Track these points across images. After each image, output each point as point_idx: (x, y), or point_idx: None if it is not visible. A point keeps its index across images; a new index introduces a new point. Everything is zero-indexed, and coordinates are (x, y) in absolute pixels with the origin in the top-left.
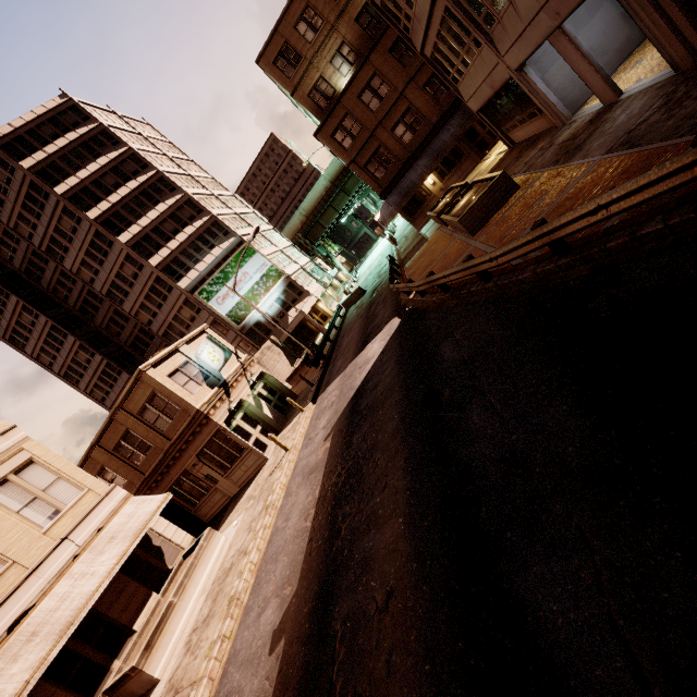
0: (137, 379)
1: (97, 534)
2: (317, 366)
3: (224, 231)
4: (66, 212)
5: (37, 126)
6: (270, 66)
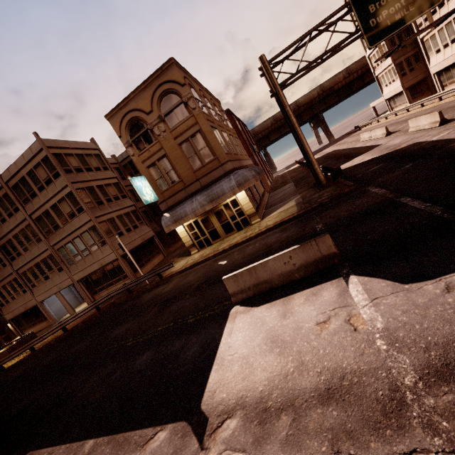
0: None
1: None
2: None
3: None
4: None
5: None
6: None
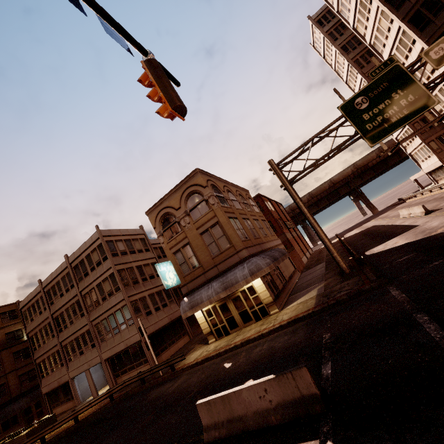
0: None
1: None
2: None
3: None
4: None
5: None
6: None
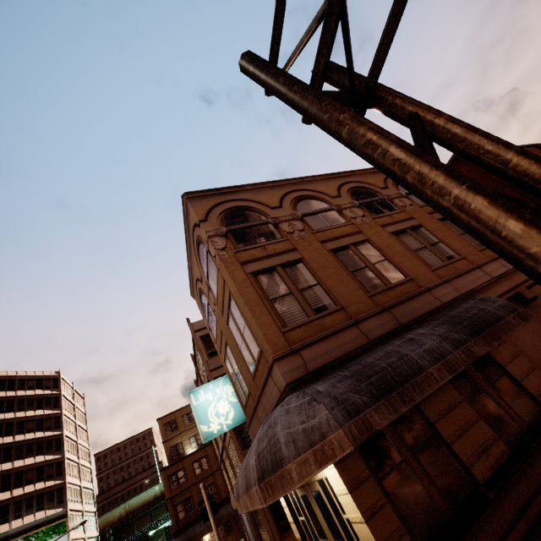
0: None
1: None
2: None
3: (61, 498)
4: None
5: (29, 379)
6: (162, 424)
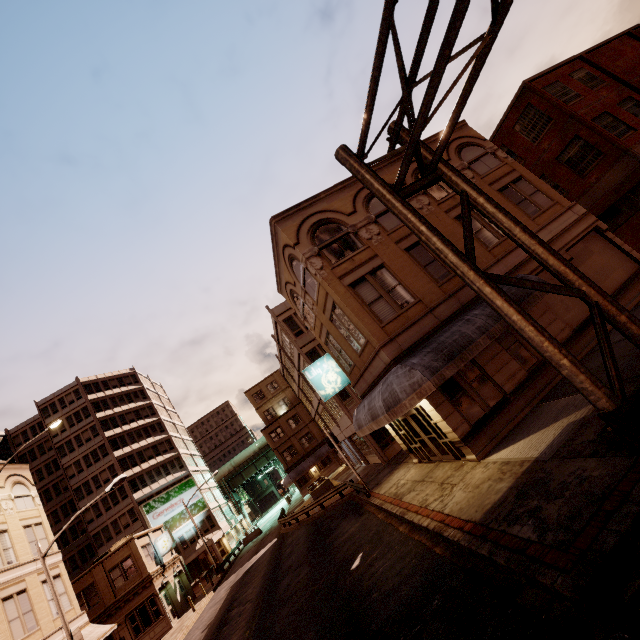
0: (127, 543)
1: None
2: (219, 573)
3: (181, 465)
4: (93, 428)
5: (109, 380)
6: (250, 396)
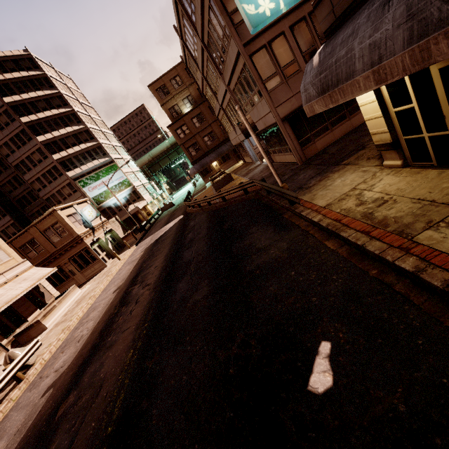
0: (51, 213)
1: (16, 277)
2: (141, 232)
3: (104, 153)
4: (6, 113)
5: (3, 61)
6: (154, 91)
